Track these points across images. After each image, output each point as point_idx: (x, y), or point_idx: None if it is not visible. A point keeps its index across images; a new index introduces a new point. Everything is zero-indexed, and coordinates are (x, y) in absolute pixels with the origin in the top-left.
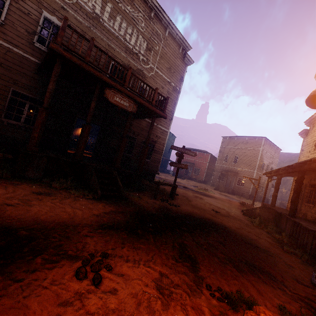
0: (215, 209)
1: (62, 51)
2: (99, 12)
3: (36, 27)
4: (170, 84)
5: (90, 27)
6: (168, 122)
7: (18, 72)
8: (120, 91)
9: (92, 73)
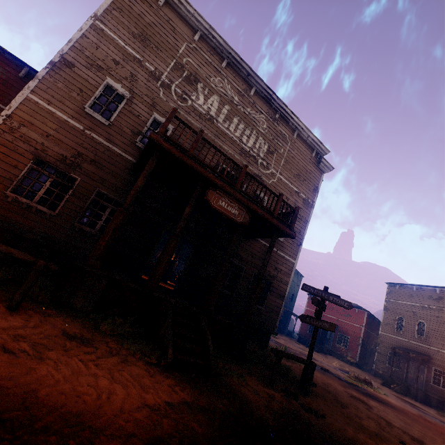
0: (405, 440)
1: (162, 142)
2: (214, 114)
3: (142, 128)
4: (298, 194)
5: (201, 128)
6: (294, 248)
7: (110, 171)
8: (228, 194)
9: (194, 168)
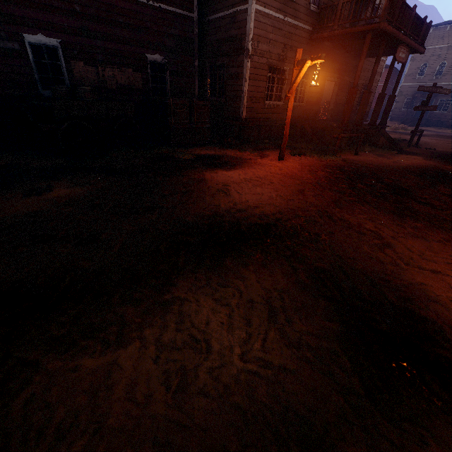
0: None
1: (386, 27)
2: None
3: None
4: None
5: None
6: None
7: None
8: (402, 43)
9: (395, 36)
